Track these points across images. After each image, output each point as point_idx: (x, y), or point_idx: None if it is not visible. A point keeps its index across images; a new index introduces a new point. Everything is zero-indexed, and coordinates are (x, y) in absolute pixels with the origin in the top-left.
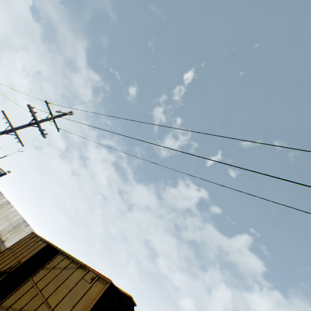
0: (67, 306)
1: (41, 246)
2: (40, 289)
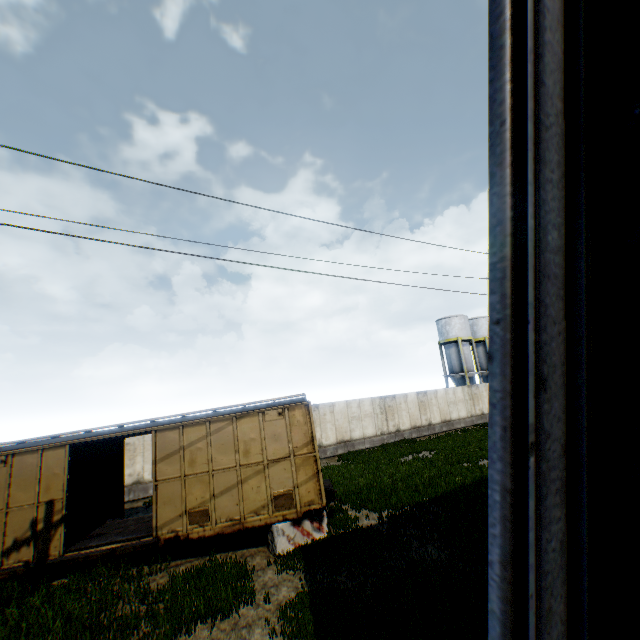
0: (282, 447)
1: (52, 459)
2: (210, 472)
